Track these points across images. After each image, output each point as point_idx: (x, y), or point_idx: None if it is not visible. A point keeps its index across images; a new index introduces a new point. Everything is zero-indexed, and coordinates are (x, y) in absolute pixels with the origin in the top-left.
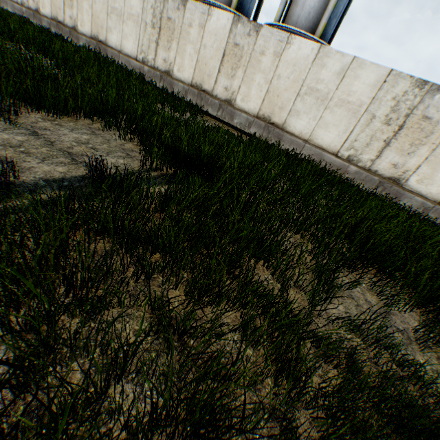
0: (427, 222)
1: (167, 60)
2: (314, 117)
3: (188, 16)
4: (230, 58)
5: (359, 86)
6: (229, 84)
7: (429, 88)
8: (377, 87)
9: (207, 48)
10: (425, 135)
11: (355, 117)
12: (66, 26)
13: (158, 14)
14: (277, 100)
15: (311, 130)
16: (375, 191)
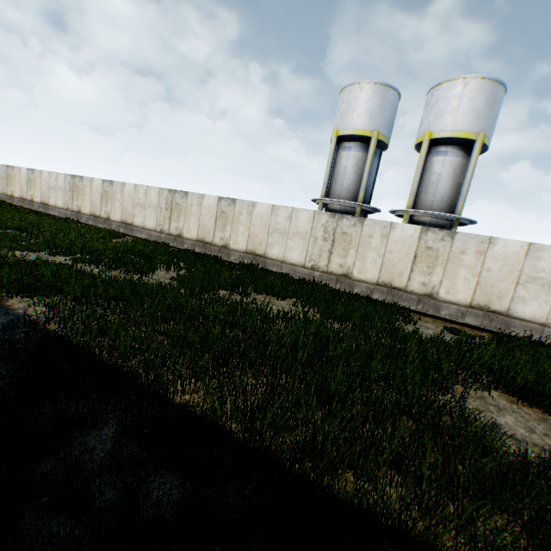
0: None
1: (343, 264)
2: (544, 301)
3: (367, 229)
4: (423, 258)
5: None
6: (427, 279)
7: None
8: None
9: (394, 252)
10: None
11: None
12: (214, 245)
13: (330, 229)
14: (491, 290)
15: (545, 313)
16: None
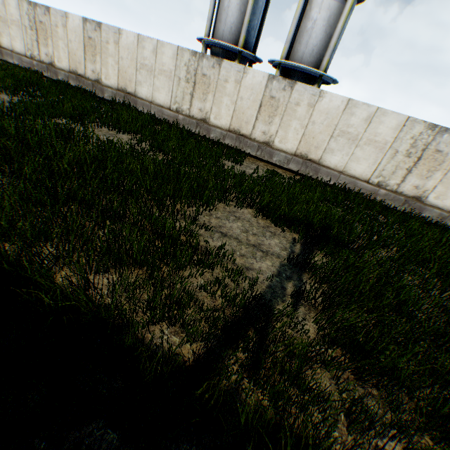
0: (448, 230)
1: (203, 109)
2: (346, 153)
3: (224, 73)
4: (267, 108)
5: (383, 129)
6: (267, 129)
7: (438, 129)
8: (398, 129)
9: (244, 99)
10: (438, 164)
11: (381, 152)
12: (87, 78)
13: (192, 70)
14: (313, 141)
15: (345, 163)
16: (403, 209)
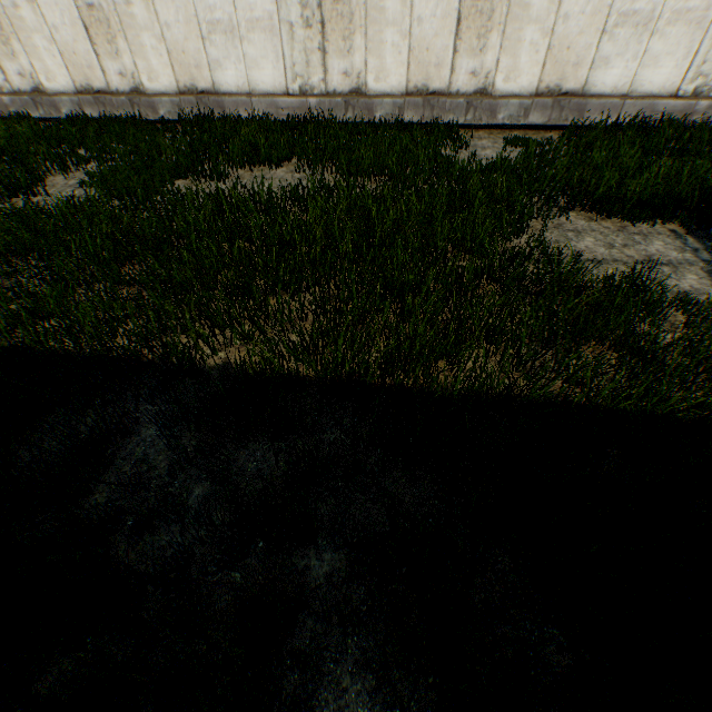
0: None
1: (350, 71)
2: (633, 56)
3: None
4: (472, 22)
5: None
6: (478, 64)
7: None
8: None
9: (425, 21)
10: None
11: (699, 30)
12: (115, 93)
13: None
14: (567, 56)
15: (631, 77)
16: None
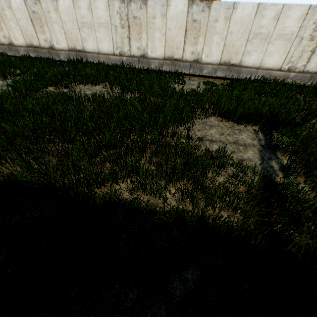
0: None
1: (140, 47)
2: (261, 51)
3: (150, 11)
4: (191, 32)
5: (289, 22)
6: (194, 49)
7: None
8: (302, 19)
9: (172, 30)
10: None
11: (289, 43)
12: (43, 48)
13: (124, 16)
14: (232, 49)
15: (260, 60)
16: (311, 84)
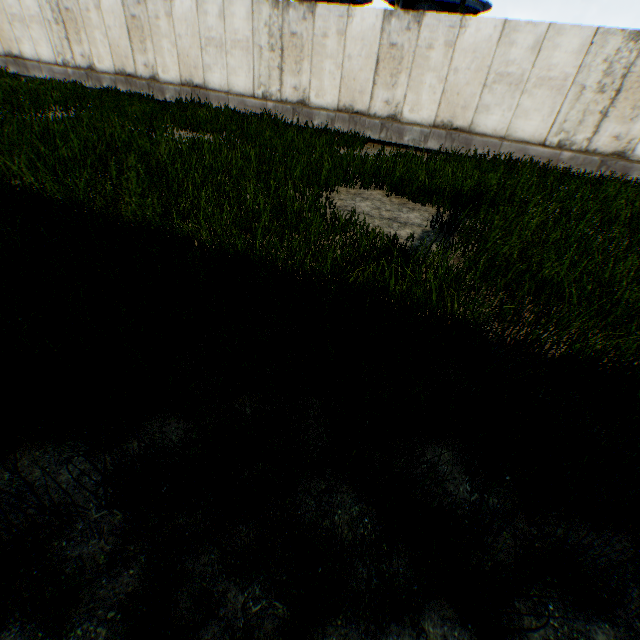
0: None
1: (298, 87)
2: (508, 107)
3: (320, 24)
4: (387, 64)
5: (560, 57)
6: (391, 96)
7: None
8: (583, 53)
9: (354, 59)
10: None
11: (560, 95)
12: (139, 78)
13: (276, 31)
14: (457, 100)
15: (507, 124)
16: (599, 174)
